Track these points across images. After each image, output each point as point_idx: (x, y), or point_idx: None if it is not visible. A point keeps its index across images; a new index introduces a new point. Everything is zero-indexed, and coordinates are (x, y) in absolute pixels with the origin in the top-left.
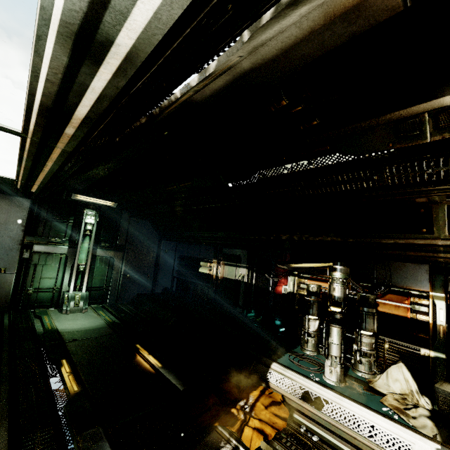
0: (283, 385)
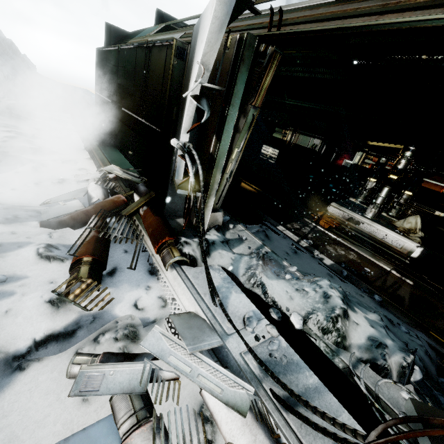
0: (336, 213)
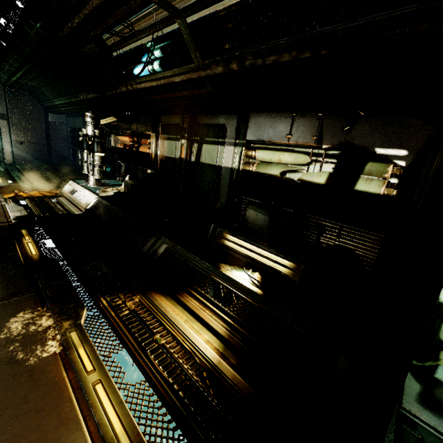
0: (67, 189)
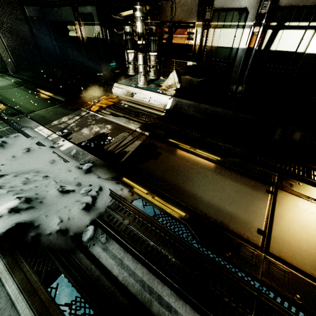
0: (118, 92)
